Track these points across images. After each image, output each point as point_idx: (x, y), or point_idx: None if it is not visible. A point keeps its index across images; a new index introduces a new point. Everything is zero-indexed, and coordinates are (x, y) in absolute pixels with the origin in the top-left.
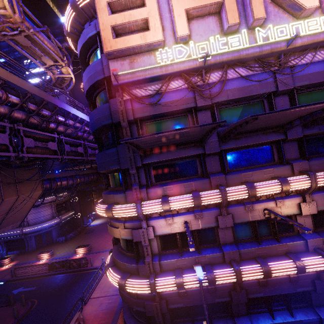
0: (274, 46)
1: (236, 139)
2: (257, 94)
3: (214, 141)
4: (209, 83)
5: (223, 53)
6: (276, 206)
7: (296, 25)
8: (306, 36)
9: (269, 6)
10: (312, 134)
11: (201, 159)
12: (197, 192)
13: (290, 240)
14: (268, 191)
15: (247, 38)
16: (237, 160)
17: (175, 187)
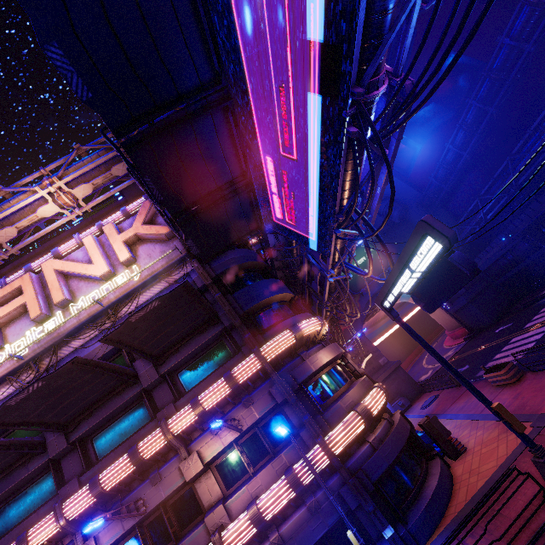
0: (90, 312)
1: (88, 419)
2: (105, 354)
3: (59, 435)
4: (50, 368)
5: (41, 340)
6: (153, 486)
7: (105, 286)
8: (117, 290)
9: (80, 282)
10: (175, 366)
11: (57, 467)
12: (26, 530)
13: (190, 533)
14: (116, 474)
15: (64, 316)
16: (109, 441)
17: (13, 535)
